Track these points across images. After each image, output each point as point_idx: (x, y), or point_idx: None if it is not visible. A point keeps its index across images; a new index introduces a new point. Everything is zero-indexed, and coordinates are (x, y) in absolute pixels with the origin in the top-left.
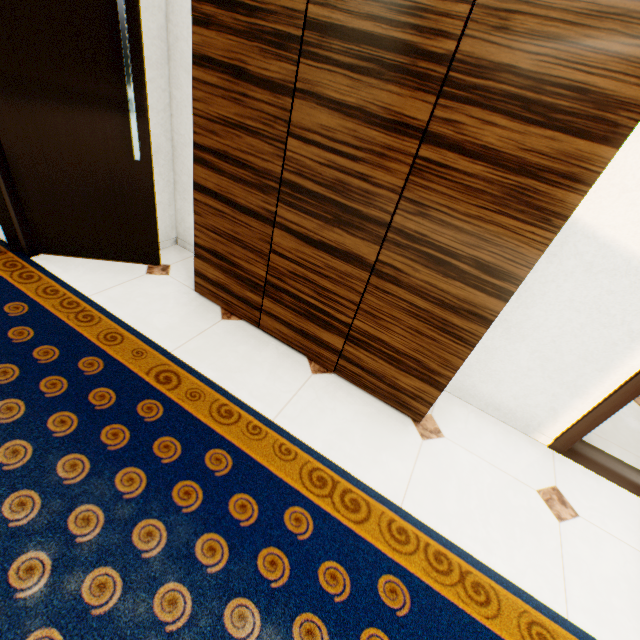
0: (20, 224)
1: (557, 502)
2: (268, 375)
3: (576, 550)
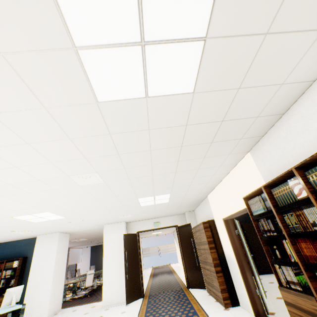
0: (187, 281)
1: None
2: (206, 301)
3: None
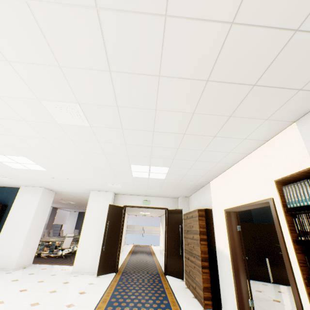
0: (166, 267)
1: None
2: (182, 294)
3: None
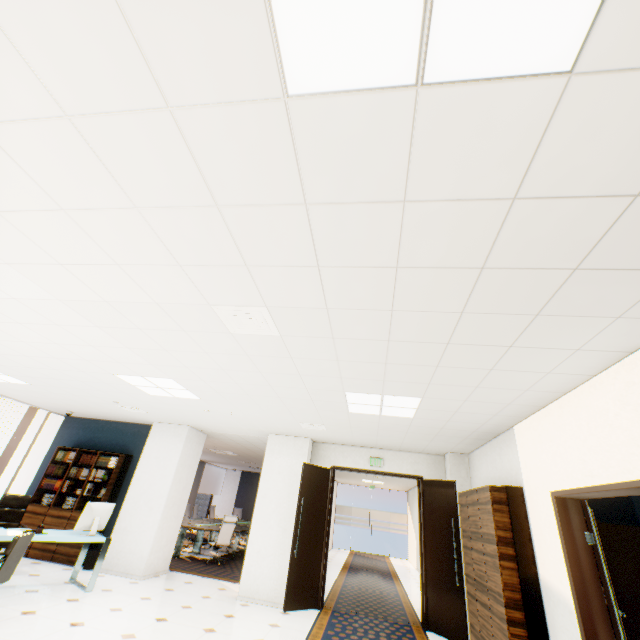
0: (425, 612)
1: None
2: None
3: None
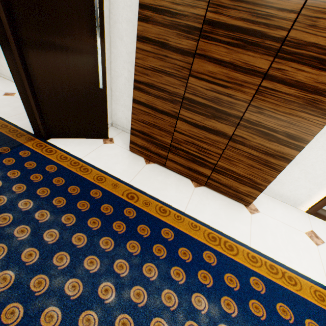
0: (42, 124)
1: (314, 237)
2: (175, 190)
3: None
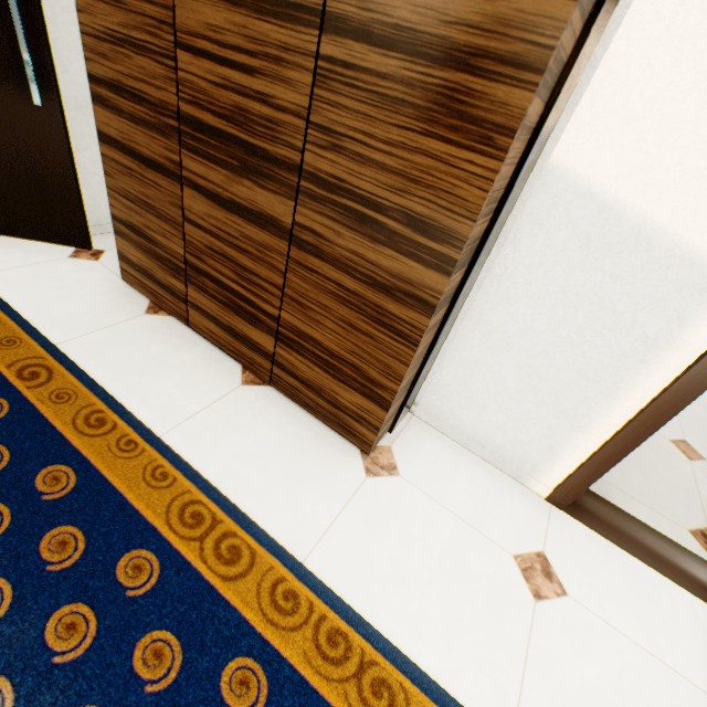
0: None
1: (540, 573)
2: (179, 381)
3: (551, 643)
